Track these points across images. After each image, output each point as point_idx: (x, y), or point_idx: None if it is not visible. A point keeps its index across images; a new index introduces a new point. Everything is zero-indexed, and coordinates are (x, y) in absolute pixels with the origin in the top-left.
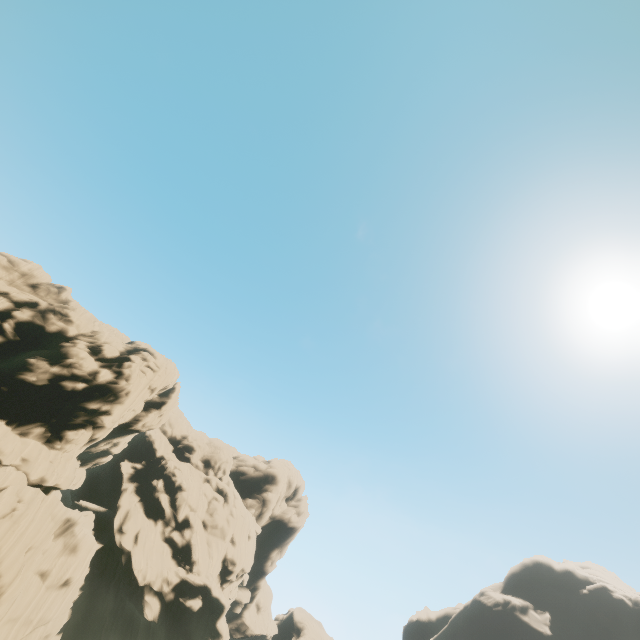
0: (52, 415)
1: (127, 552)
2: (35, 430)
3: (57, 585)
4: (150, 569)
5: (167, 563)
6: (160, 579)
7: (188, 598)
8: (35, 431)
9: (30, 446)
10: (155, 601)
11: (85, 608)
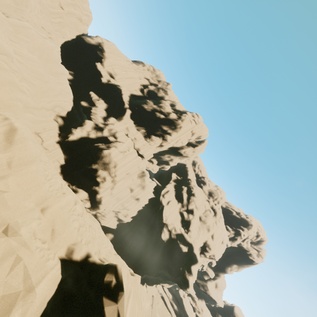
0: (149, 126)
1: (163, 205)
2: (142, 130)
3: (134, 197)
4: (169, 218)
5: (177, 222)
6: (172, 226)
7: (181, 243)
8: (142, 130)
9: (138, 134)
10: (167, 233)
11: (142, 216)
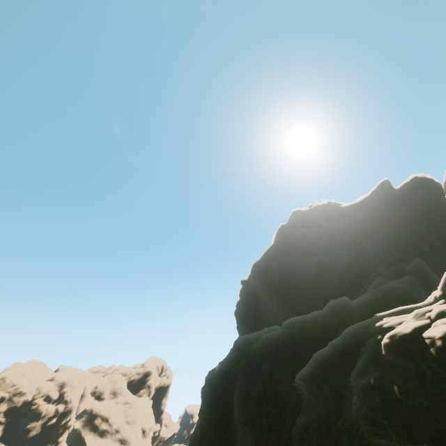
0: (50, 438)
1: None
2: None
3: None
4: None
5: None
6: None
7: None
8: None
9: None
10: None
11: None
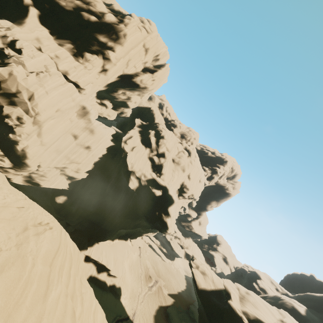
0: (77, 38)
1: (126, 153)
2: (67, 45)
3: (83, 146)
4: (136, 165)
5: (147, 167)
6: (140, 172)
7: (154, 188)
8: (67, 45)
9: (61, 50)
10: (136, 181)
11: (102, 169)
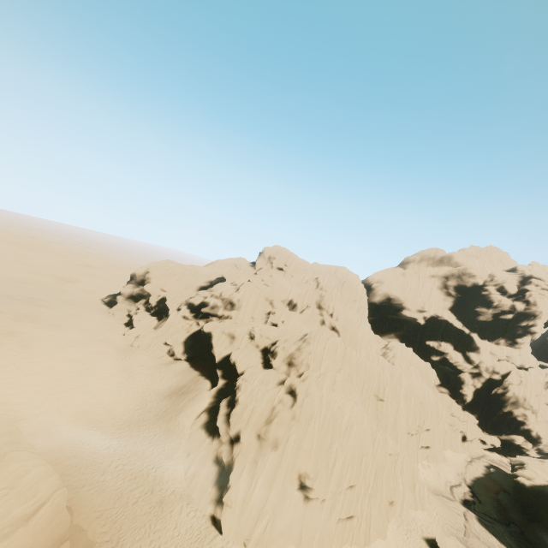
0: (504, 333)
1: None
2: (501, 341)
3: None
4: None
5: None
6: None
7: None
8: (501, 342)
9: (504, 350)
10: None
11: None
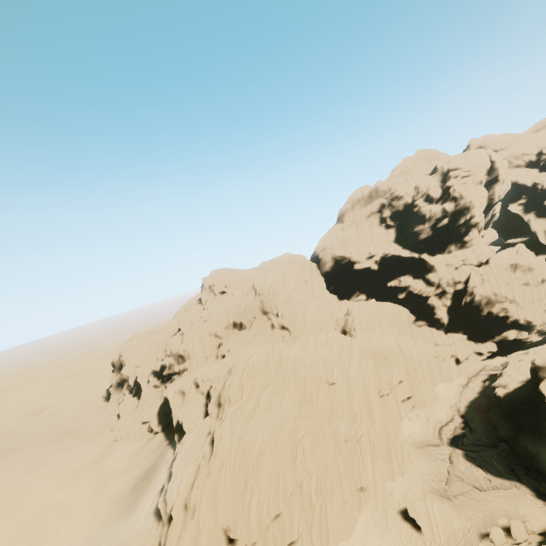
0: (450, 239)
1: None
2: (451, 248)
3: (538, 284)
4: None
5: None
6: None
7: None
8: (452, 248)
9: (458, 255)
10: None
11: None
